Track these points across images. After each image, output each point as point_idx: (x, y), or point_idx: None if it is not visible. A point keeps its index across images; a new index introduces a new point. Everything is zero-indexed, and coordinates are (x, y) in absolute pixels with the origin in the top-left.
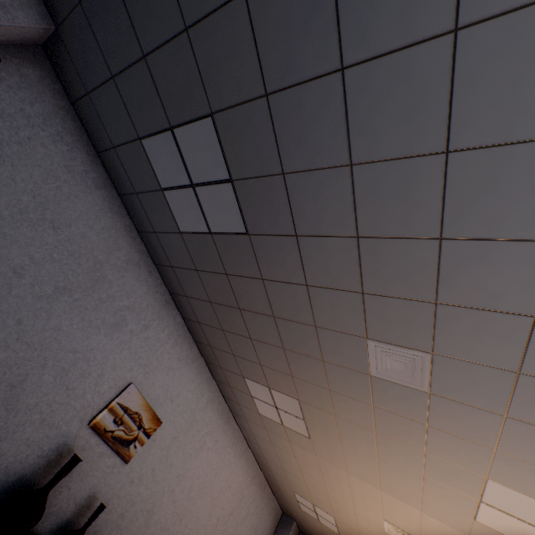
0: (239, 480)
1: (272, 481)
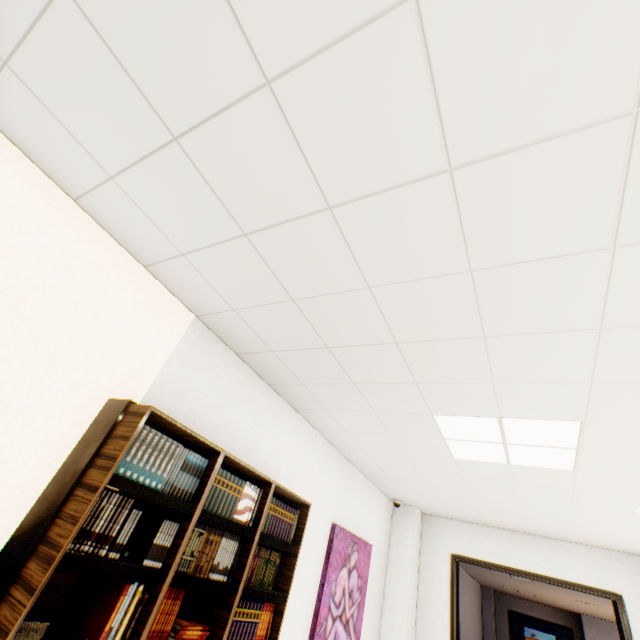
0: (469, 594)
1: (481, 580)
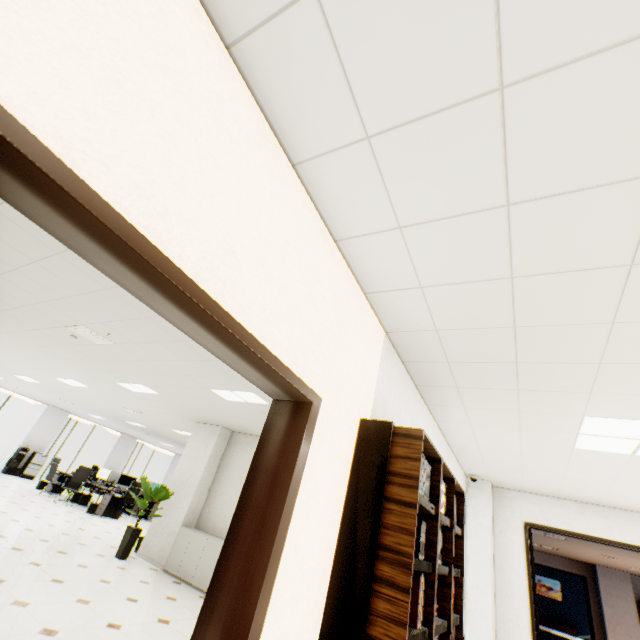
0: None
1: None
